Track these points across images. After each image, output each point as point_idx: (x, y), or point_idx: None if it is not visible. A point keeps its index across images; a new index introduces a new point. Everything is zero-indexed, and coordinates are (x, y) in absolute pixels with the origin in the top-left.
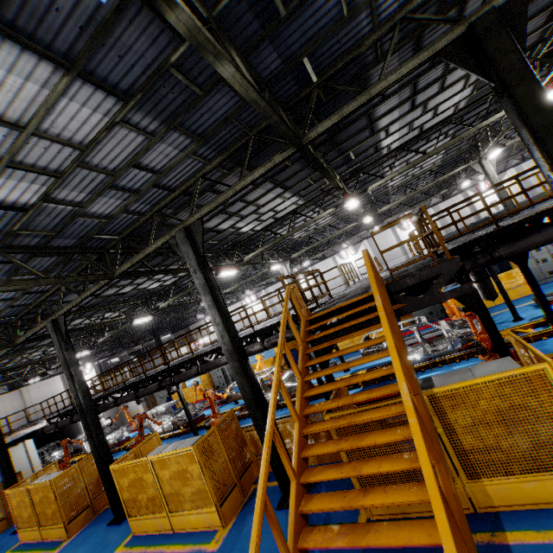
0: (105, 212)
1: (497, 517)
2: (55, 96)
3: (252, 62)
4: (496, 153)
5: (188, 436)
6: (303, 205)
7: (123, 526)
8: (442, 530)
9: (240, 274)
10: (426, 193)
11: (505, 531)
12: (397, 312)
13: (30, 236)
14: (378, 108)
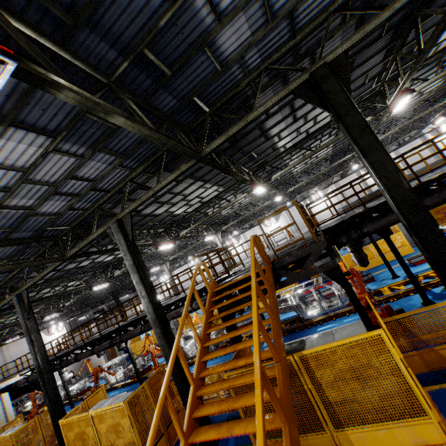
0: (54, 211)
1: None
2: None
3: (153, 103)
4: None
5: (137, 385)
6: (223, 191)
7: None
8: None
9: (183, 243)
10: (326, 175)
11: None
12: (281, 284)
13: None
14: (267, 122)
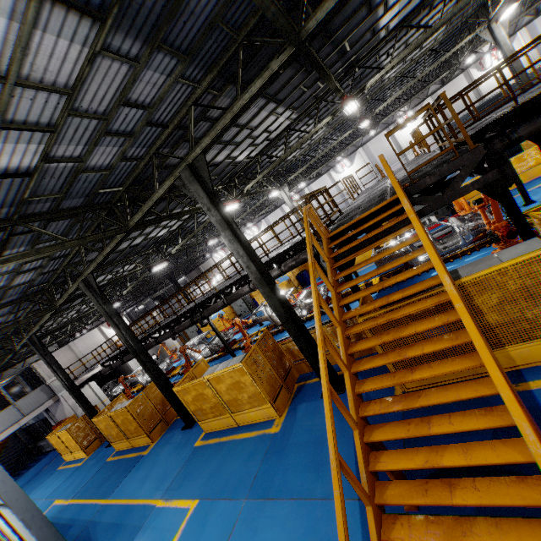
0: (105, 164)
1: (518, 373)
2: (28, 30)
3: None
4: (509, 11)
5: (226, 358)
6: (297, 119)
7: (195, 429)
8: (498, 384)
9: (239, 207)
10: (424, 81)
11: (527, 382)
12: (417, 214)
13: (41, 202)
14: None
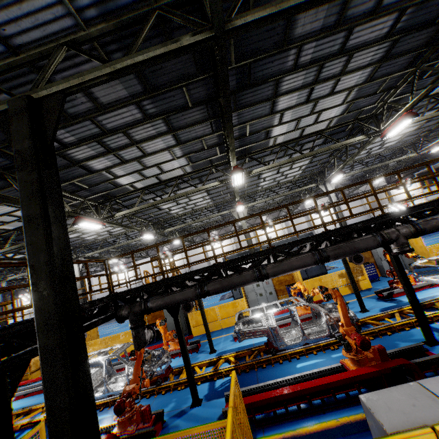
0: None
1: None
2: None
3: None
4: (241, 208)
5: None
6: None
7: None
8: None
9: None
10: (219, 223)
11: None
12: None
13: None
14: (72, 152)
